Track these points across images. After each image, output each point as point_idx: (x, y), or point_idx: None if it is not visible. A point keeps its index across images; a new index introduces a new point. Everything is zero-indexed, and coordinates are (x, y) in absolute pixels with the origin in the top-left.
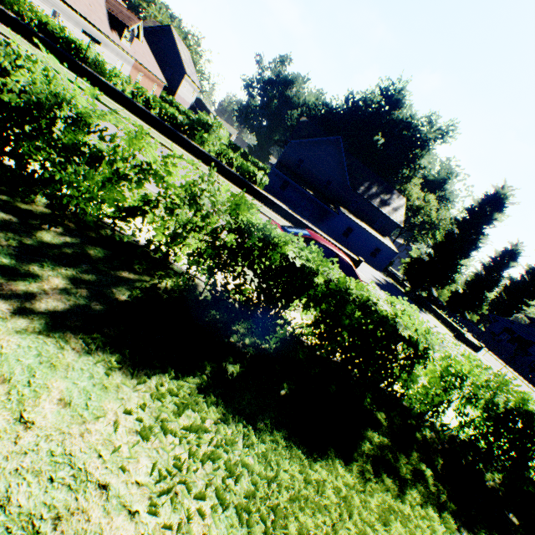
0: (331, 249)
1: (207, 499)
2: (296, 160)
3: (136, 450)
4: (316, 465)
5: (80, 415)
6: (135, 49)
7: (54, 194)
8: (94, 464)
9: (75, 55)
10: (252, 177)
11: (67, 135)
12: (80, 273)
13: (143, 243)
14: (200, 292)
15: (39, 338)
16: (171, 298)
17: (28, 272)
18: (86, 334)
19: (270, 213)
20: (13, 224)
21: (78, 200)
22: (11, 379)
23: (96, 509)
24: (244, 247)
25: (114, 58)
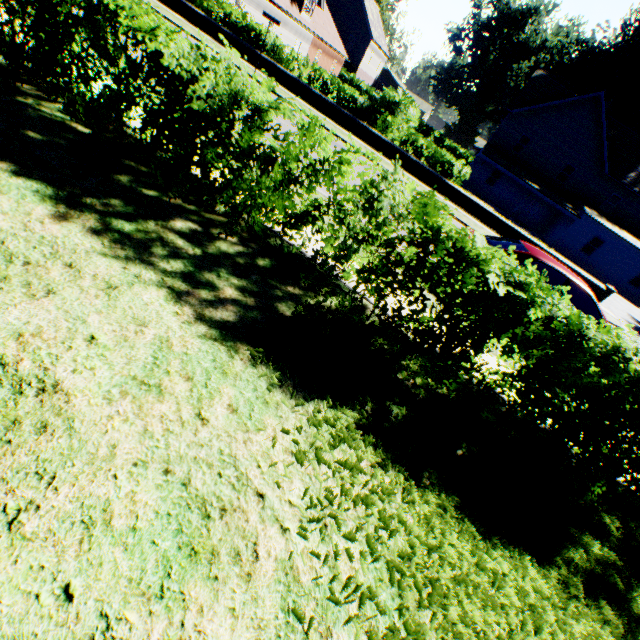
0: (558, 271)
1: (356, 542)
2: (517, 138)
3: (290, 471)
4: (494, 552)
5: (244, 424)
6: (314, 21)
7: (231, 203)
8: (253, 472)
9: (255, 44)
10: (446, 170)
11: (243, 138)
12: (250, 285)
13: (309, 255)
14: (366, 316)
15: (215, 344)
16: (335, 320)
17: (208, 281)
18: (252, 347)
19: (467, 218)
20: (198, 234)
21: (250, 208)
22: (193, 378)
23: (253, 513)
24: (426, 265)
25: (292, 38)
